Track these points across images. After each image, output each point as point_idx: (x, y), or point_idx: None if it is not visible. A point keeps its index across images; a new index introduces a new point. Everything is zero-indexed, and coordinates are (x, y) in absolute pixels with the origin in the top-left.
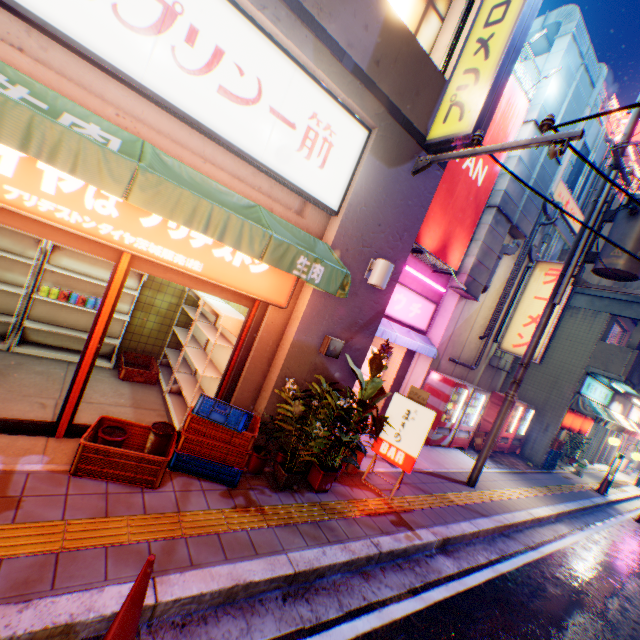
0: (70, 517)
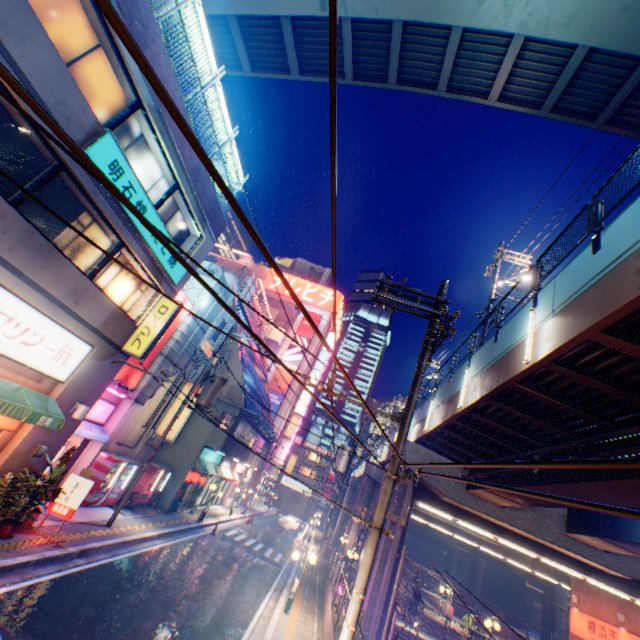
0: None
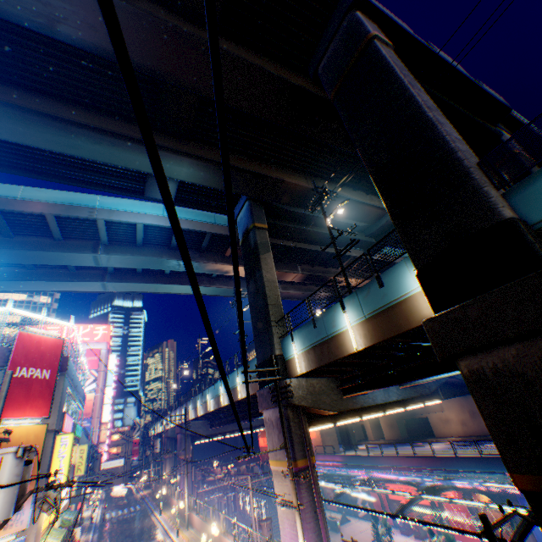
0: None
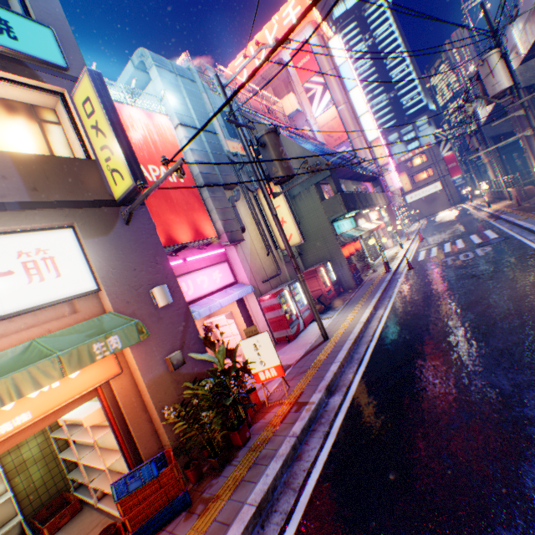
0: None
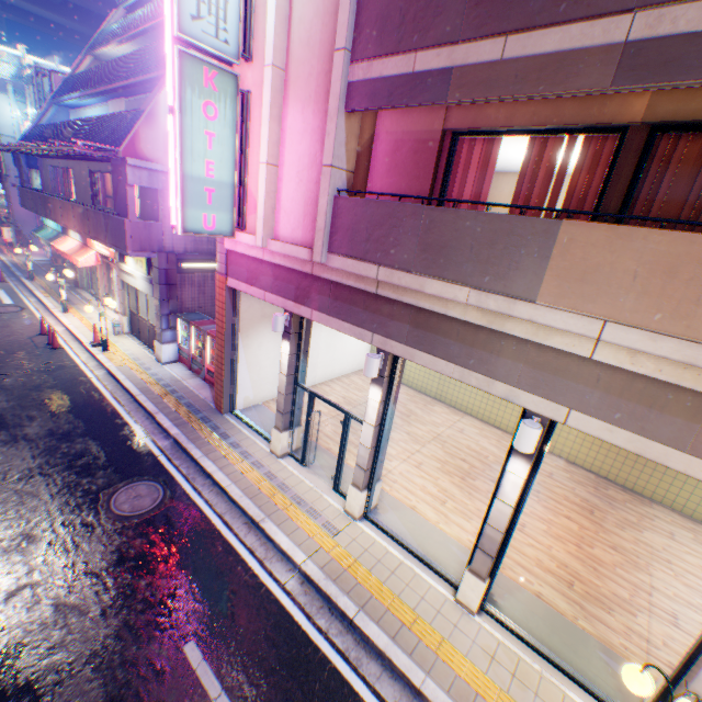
0: None
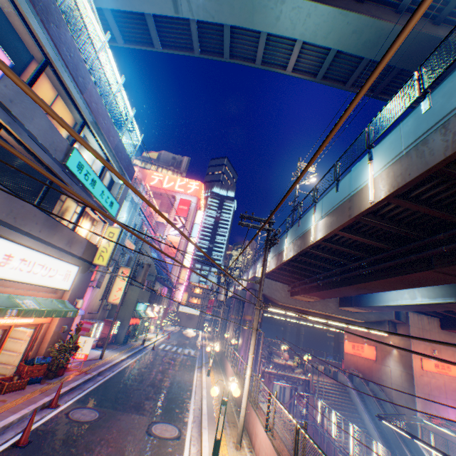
0: (20, 397)
